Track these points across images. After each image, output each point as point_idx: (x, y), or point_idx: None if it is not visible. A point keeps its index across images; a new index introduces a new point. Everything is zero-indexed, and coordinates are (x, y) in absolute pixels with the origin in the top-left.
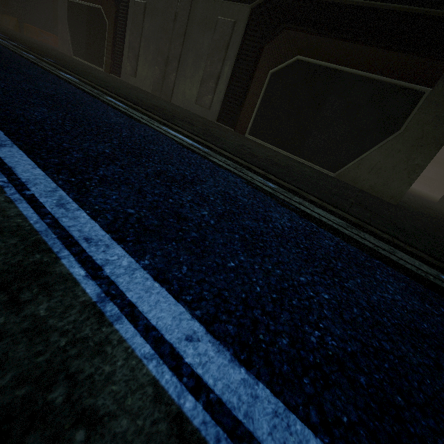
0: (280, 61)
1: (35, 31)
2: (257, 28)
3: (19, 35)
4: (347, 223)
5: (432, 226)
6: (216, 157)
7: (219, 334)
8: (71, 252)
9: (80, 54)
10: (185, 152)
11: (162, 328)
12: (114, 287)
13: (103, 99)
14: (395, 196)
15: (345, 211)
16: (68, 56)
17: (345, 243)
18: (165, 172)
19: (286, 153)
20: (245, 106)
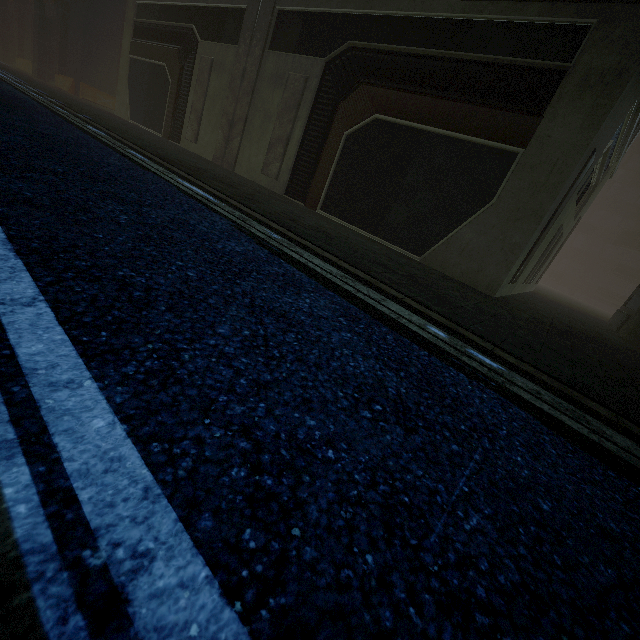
0: (356, 121)
1: (93, 93)
2: (331, 83)
3: (72, 96)
4: (353, 278)
5: (525, 318)
6: (223, 208)
7: (18, 242)
8: None
9: (138, 118)
10: (178, 195)
11: None
12: None
13: (120, 150)
14: (491, 285)
15: (362, 270)
16: (122, 119)
17: (306, 277)
18: (118, 194)
19: (363, 232)
20: (317, 175)
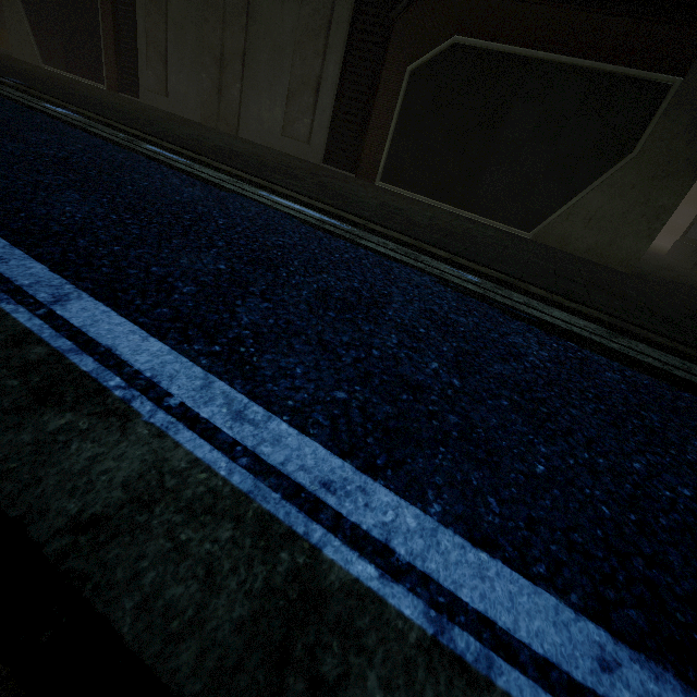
0: (425, 48)
1: None
2: None
3: None
4: (602, 327)
5: (693, 303)
6: (370, 239)
7: (630, 635)
8: (324, 527)
9: (55, 60)
10: (324, 239)
11: (557, 657)
12: (435, 587)
13: (143, 151)
14: (628, 260)
15: (589, 305)
16: (35, 66)
17: (631, 371)
18: (328, 291)
19: (447, 207)
20: (370, 133)
